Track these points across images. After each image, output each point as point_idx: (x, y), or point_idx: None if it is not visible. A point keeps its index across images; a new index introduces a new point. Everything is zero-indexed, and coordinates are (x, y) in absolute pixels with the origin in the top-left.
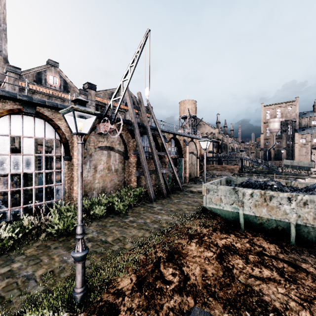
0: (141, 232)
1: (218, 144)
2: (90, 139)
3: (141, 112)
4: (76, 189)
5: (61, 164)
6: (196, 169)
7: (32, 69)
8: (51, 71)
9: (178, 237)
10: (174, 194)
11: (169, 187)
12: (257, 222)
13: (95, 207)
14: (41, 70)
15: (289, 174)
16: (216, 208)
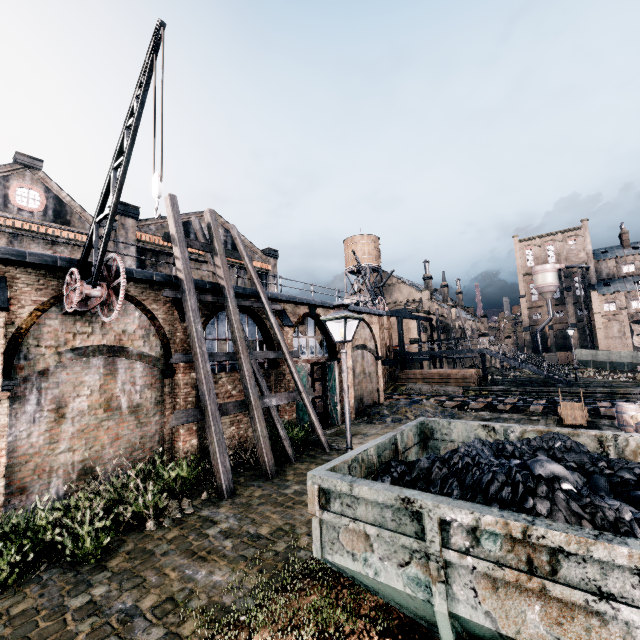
0: None
1: (431, 323)
2: (41, 329)
3: (214, 256)
4: None
5: None
6: (376, 385)
7: None
8: (22, 178)
9: None
10: (302, 462)
11: (288, 445)
12: None
13: None
14: None
15: (592, 384)
16: (355, 571)
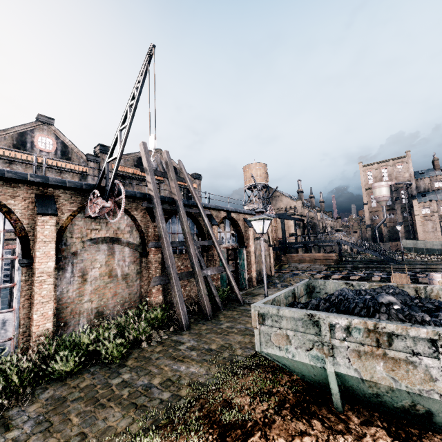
0: (129, 416)
1: (303, 222)
2: (73, 227)
3: (169, 181)
4: (37, 319)
5: (15, 274)
6: (269, 263)
7: (11, 129)
8: (41, 130)
9: (197, 435)
10: (227, 310)
11: (218, 300)
12: (369, 391)
13: (57, 356)
14: (25, 129)
15: (414, 263)
16: (280, 356)
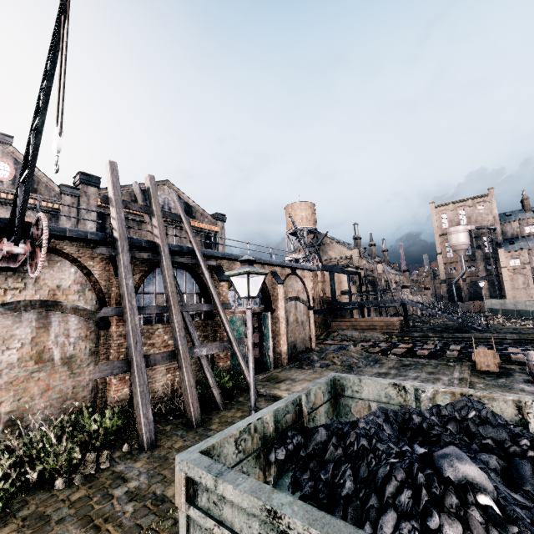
0: None
1: (360, 277)
2: None
3: (151, 217)
4: None
5: None
6: (308, 332)
7: None
8: None
9: None
10: (229, 409)
11: (217, 392)
12: None
13: None
14: None
15: (502, 331)
16: None
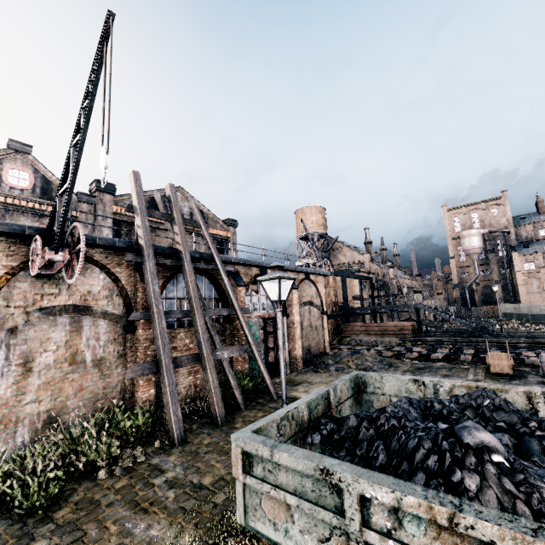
0: None
1: (371, 282)
2: (11, 291)
3: (173, 225)
4: None
5: None
6: (322, 337)
7: None
8: (14, 161)
9: None
10: (251, 409)
11: (238, 394)
12: None
13: None
14: None
15: (516, 335)
16: (277, 541)
